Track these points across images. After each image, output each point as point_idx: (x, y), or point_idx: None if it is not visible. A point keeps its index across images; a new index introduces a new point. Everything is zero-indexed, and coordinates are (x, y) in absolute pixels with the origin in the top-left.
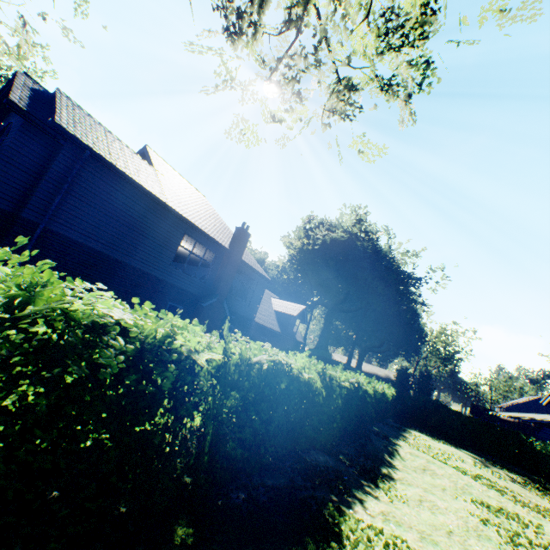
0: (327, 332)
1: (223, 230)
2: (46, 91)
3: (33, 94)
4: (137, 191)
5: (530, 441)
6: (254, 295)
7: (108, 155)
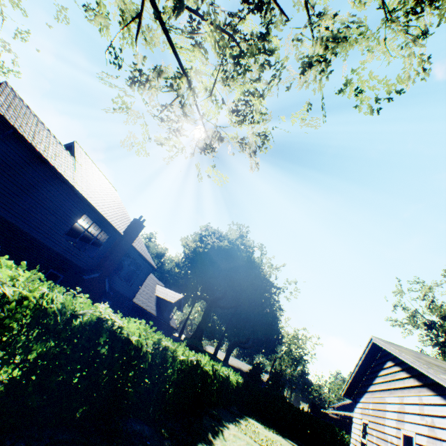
0: (204, 324)
1: (123, 219)
2: None
3: None
4: (49, 170)
5: (341, 434)
6: (138, 277)
7: (31, 138)
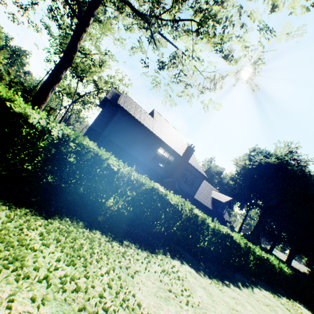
0: (260, 226)
1: (182, 147)
2: (119, 93)
3: (114, 94)
4: (141, 127)
5: None
6: (195, 183)
7: (133, 113)
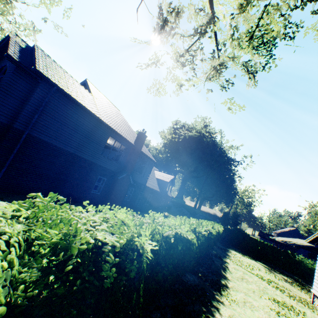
0: (183, 188)
1: (130, 132)
2: (28, 45)
3: (21, 48)
4: (83, 111)
5: (294, 257)
6: (146, 170)
7: (67, 89)
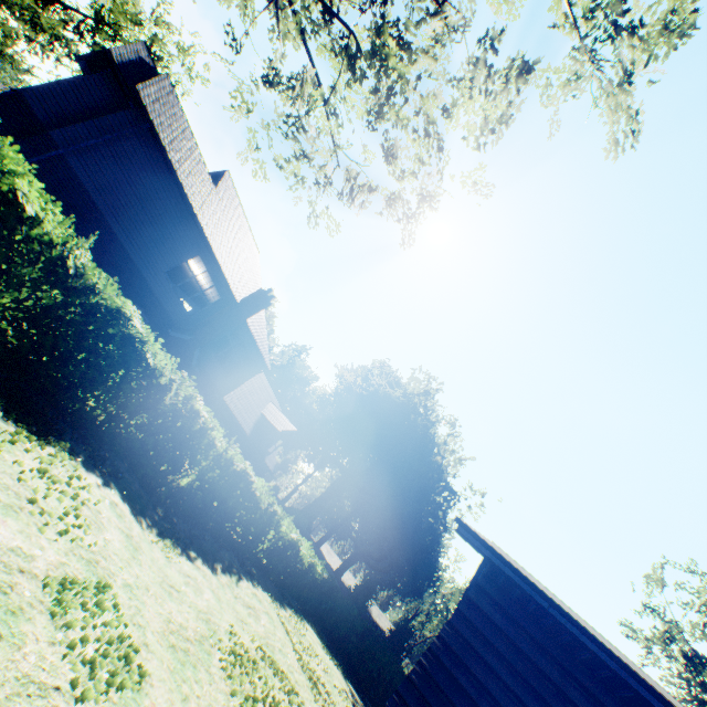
0: (325, 500)
1: (250, 287)
2: (156, 69)
3: (138, 61)
4: (175, 186)
5: None
6: (241, 371)
7: (168, 142)
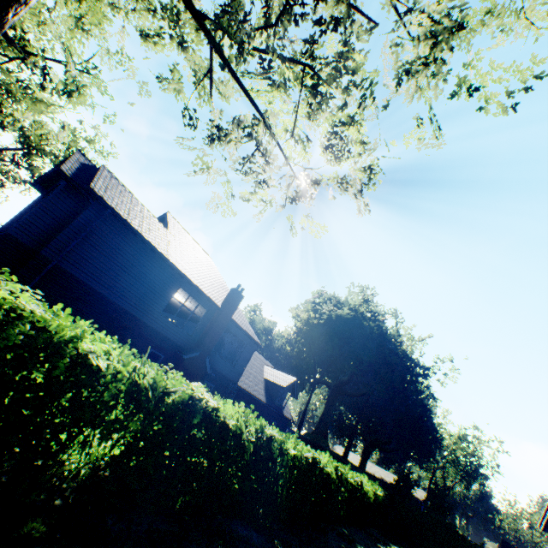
0: (328, 416)
1: (220, 290)
2: (94, 166)
3: (81, 166)
4: (144, 245)
5: None
6: (241, 356)
7: (126, 215)
